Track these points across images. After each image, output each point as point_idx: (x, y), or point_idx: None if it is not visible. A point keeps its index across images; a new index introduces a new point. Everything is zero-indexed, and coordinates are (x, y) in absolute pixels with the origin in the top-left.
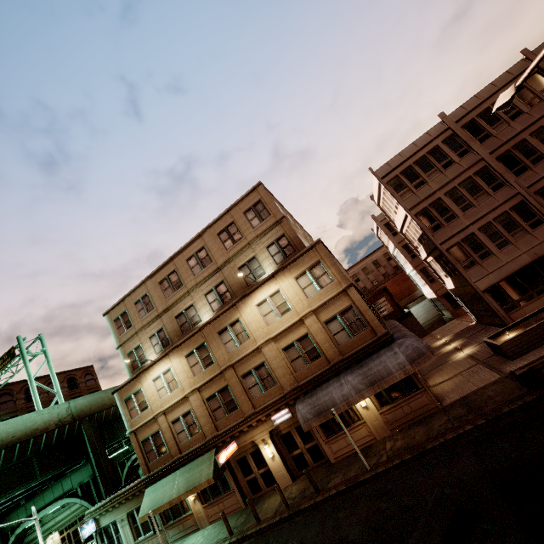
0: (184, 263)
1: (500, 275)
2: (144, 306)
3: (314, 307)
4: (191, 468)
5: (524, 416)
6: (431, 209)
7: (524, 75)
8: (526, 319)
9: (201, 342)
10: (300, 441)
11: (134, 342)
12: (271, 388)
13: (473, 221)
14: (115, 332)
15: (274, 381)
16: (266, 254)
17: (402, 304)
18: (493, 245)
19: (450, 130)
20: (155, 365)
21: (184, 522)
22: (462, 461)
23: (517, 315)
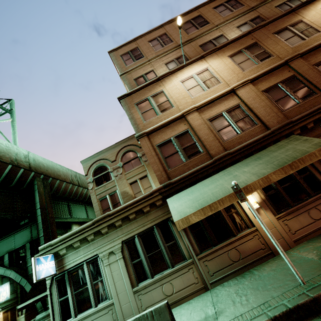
0: (210, 10)
1: None
2: (161, 42)
3: None
4: (260, 156)
5: None
6: None
7: None
8: None
9: (251, 42)
10: None
11: (145, 69)
12: None
13: None
14: (120, 64)
15: None
16: None
17: None
18: None
19: None
20: (185, 68)
21: (238, 245)
22: None
23: None
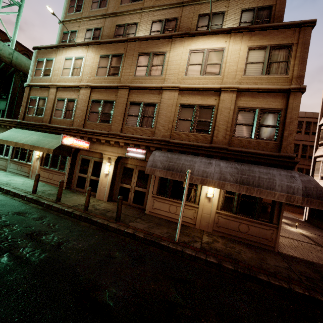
0: None
1: None
2: (100, 0)
3: (243, 86)
4: (47, 136)
5: None
6: None
7: None
8: None
9: (121, 52)
10: (135, 181)
11: (74, 26)
12: (145, 128)
13: None
14: (66, 8)
15: (152, 123)
16: (236, 16)
17: None
18: None
19: None
20: (74, 48)
21: (23, 166)
22: None
23: None
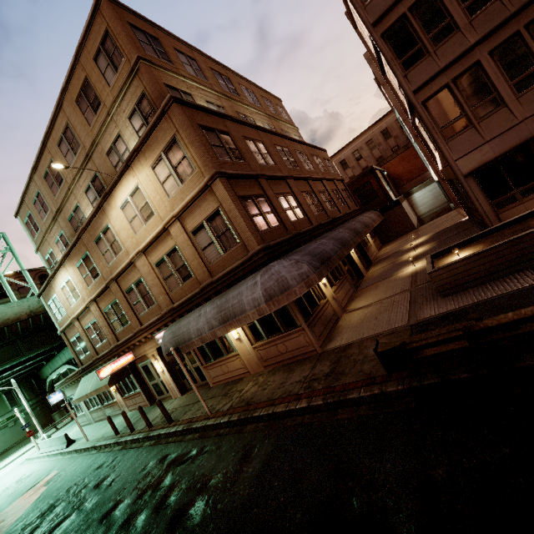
0: (56, 149)
1: (503, 146)
2: (41, 206)
3: (175, 211)
4: None
5: (361, 420)
6: (412, 18)
7: None
8: (504, 226)
9: (84, 251)
10: (188, 360)
11: (46, 247)
12: (152, 307)
13: (484, 34)
14: (30, 235)
15: (153, 299)
16: (130, 130)
17: (408, 188)
18: (509, 84)
19: None
20: (58, 274)
21: (113, 406)
22: (251, 462)
23: (512, 214)
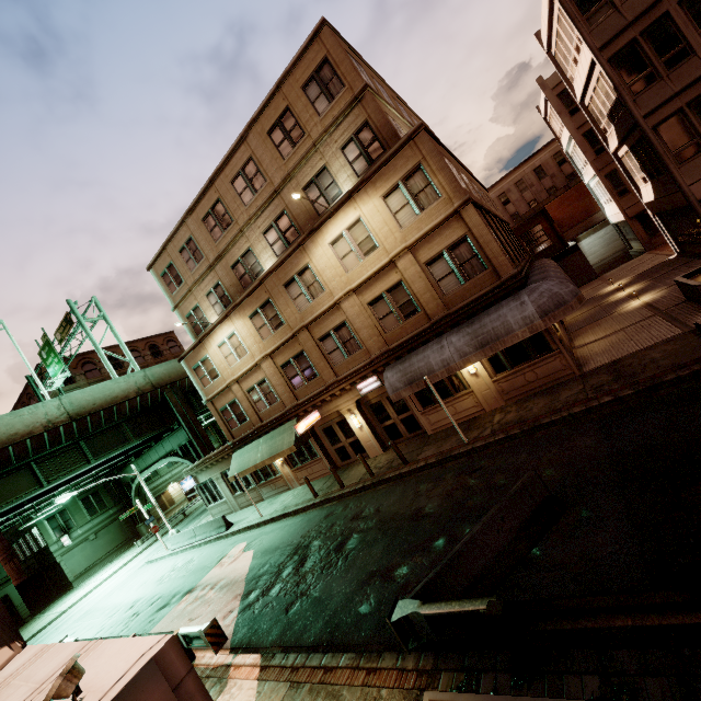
0: (228, 187)
1: None
2: (192, 255)
3: (410, 241)
4: (273, 436)
5: (694, 386)
6: (643, 42)
7: None
8: None
9: (265, 298)
10: (393, 412)
11: (190, 303)
12: (355, 353)
13: None
14: (166, 291)
15: (358, 344)
16: (341, 161)
17: (570, 236)
18: None
19: None
20: (217, 329)
21: (275, 482)
22: (583, 439)
23: None
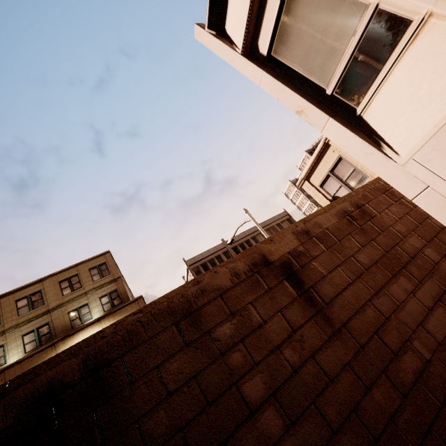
0: (12, 302)
1: None
2: None
3: None
4: None
5: None
6: None
7: (233, 236)
8: None
9: None
10: None
11: None
12: None
13: None
14: None
15: None
16: (98, 303)
17: None
18: None
19: (226, 248)
20: None
21: None
22: None
23: None
